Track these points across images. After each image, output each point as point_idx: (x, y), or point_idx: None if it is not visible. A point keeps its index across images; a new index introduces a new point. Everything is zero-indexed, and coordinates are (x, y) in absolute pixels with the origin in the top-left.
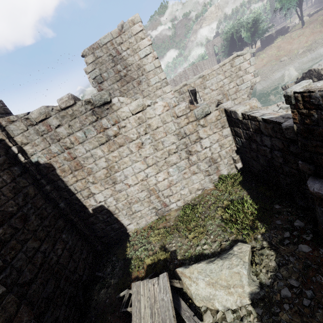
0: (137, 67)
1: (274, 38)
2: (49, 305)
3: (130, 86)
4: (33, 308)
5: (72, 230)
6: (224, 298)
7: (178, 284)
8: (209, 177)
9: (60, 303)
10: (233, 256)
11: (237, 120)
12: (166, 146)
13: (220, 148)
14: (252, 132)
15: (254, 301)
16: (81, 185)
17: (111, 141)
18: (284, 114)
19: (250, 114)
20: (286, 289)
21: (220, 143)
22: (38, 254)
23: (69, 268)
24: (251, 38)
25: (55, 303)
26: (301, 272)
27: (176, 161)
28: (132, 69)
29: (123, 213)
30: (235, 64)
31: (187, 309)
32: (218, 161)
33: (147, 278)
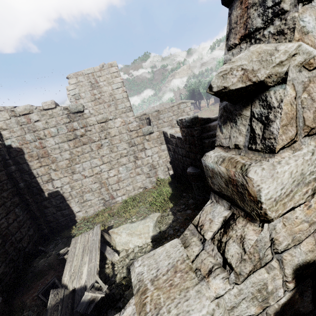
0: (109, 95)
1: None
2: None
3: (101, 106)
4: None
5: (25, 209)
6: (136, 240)
7: (108, 237)
8: (149, 179)
9: (2, 259)
10: (148, 218)
11: (168, 139)
12: (120, 150)
13: (159, 158)
14: (174, 146)
15: (153, 239)
16: (43, 170)
17: (78, 139)
18: None
19: (173, 134)
20: (172, 230)
21: (159, 154)
22: None
23: (16, 236)
24: (206, 94)
25: None
26: (182, 222)
27: (125, 162)
28: (106, 95)
29: (75, 200)
30: (181, 107)
31: (110, 249)
32: (157, 168)
33: None
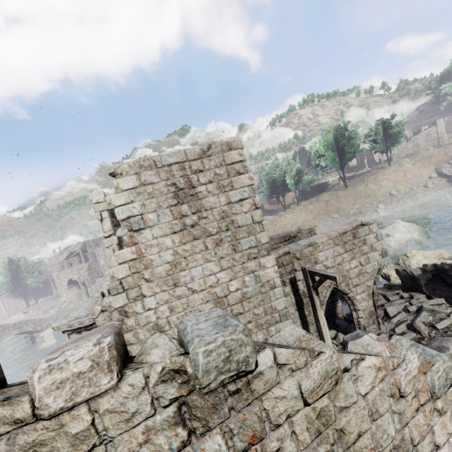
0: (219, 215)
1: (315, 191)
2: None
3: (199, 245)
4: None
5: None
6: None
7: None
8: None
9: None
10: None
11: None
12: None
13: None
14: None
15: None
16: None
17: None
18: None
19: None
20: None
21: None
22: None
23: None
24: (295, 185)
25: None
26: None
27: None
28: (211, 216)
29: None
30: (359, 235)
31: None
32: None
33: None
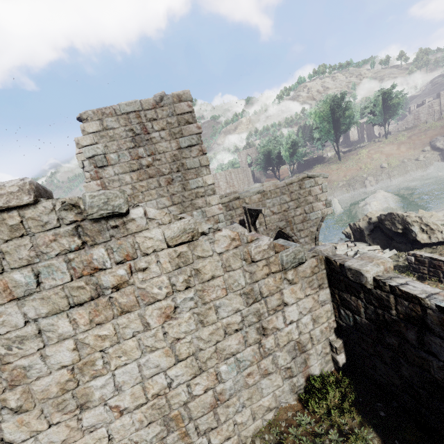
0: (171, 158)
1: (311, 164)
2: None
3: (153, 182)
4: None
5: None
6: None
7: None
8: (290, 381)
9: None
10: None
11: (357, 285)
12: (223, 316)
13: (313, 323)
14: (394, 317)
15: None
16: None
17: (105, 298)
18: None
19: (399, 286)
20: None
21: (314, 315)
22: None
23: None
24: (289, 158)
25: None
26: None
27: (237, 348)
28: (164, 159)
29: None
30: (305, 186)
31: None
32: (308, 349)
33: None
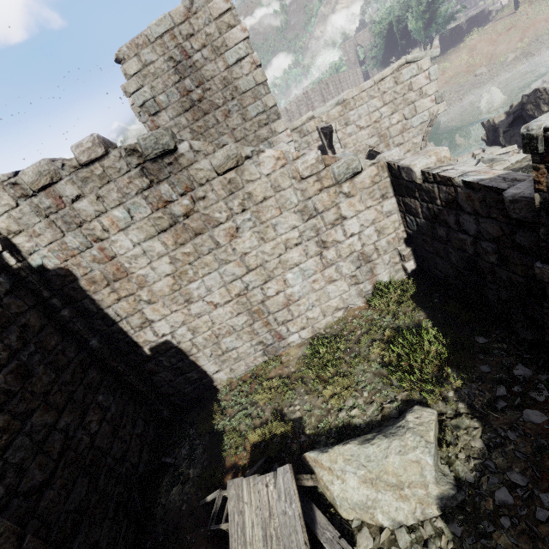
0: (221, 84)
1: (465, 33)
2: (80, 523)
3: (210, 119)
4: (51, 531)
5: (115, 387)
6: (392, 505)
7: (310, 481)
8: (357, 287)
9: (100, 516)
10: (408, 431)
11: (412, 185)
12: (281, 232)
13: (377, 235)
14: (439, 207)
15: (447, 510)
16: (126, 307)
17: (180, 225)
18: (506, 173)
19: (439, 172)
20: (505, 490)
21: (378, 226)
22: (54, 435)
23: (114, 453)
24: (423, 31)
25: (91, 517)
26: (529, 460)
27: (299, 260)
28: (214, 87)
29: (205, 354)
30: (403, 78)
31: (327, 525)
32: (374, 259)
33: (254, 470)
